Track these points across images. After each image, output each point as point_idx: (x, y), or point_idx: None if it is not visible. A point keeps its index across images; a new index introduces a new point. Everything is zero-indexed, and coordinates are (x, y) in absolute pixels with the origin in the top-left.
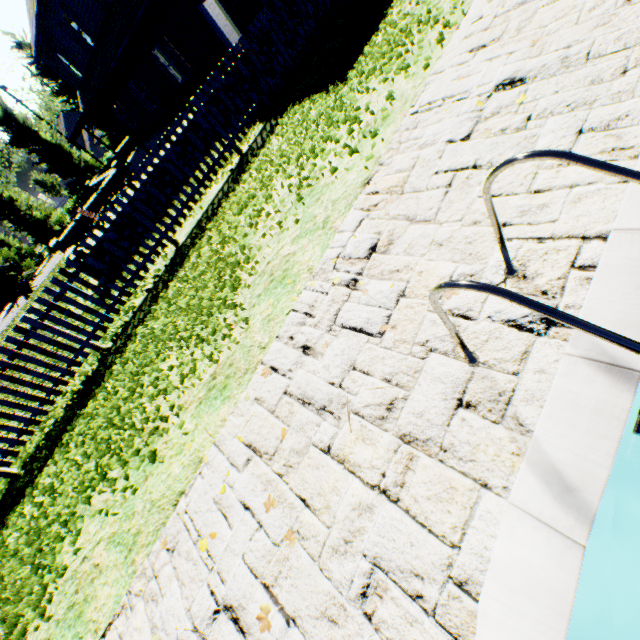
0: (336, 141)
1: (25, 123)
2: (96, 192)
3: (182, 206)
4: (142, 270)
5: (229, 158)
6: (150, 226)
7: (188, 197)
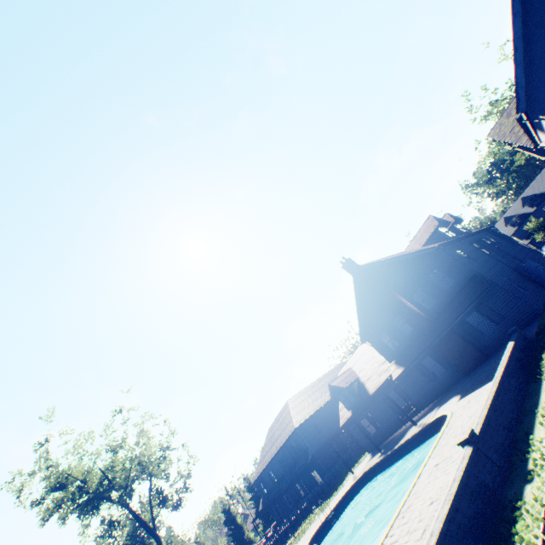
0: (326, 506)
1: (233, 512)
2: (265, 537)
3: (297, 525)
4: (286, 541)
5: (311, 515)
6: (290, 528)
7: (299, 523)
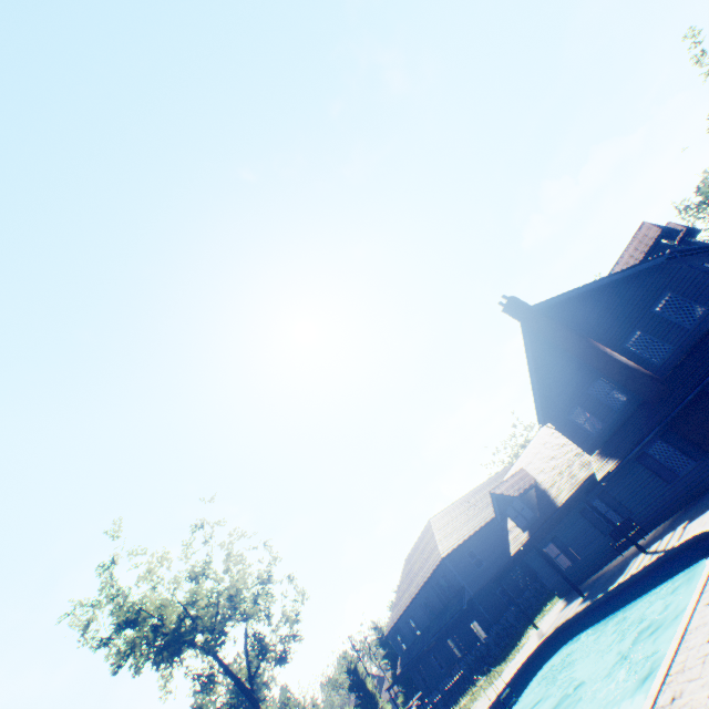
0: (495, 676)
1: (361, 673)
2: None
3: (452, 702)
4: None
5: (472, 688)
6: (441, 706)
7: (455, 698)
